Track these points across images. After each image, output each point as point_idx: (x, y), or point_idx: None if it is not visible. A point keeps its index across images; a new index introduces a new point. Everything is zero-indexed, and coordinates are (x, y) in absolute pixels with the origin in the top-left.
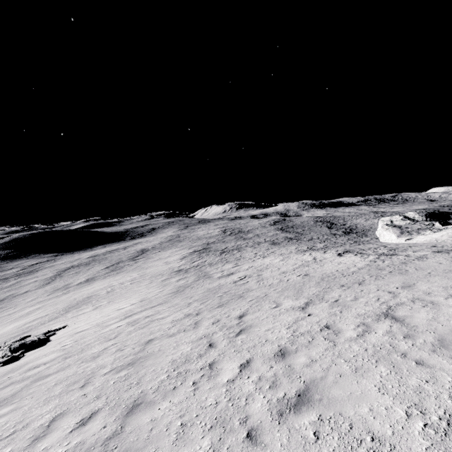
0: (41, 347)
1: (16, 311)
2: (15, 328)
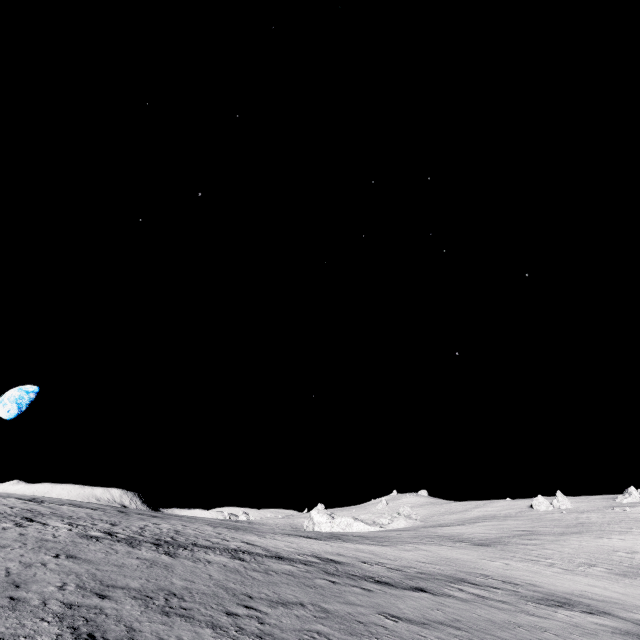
0: None
1: None
2: None
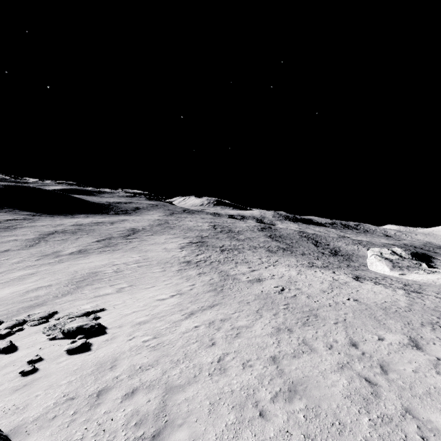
0: (103, 334)
1: (2, 271)
2: (15, 294)
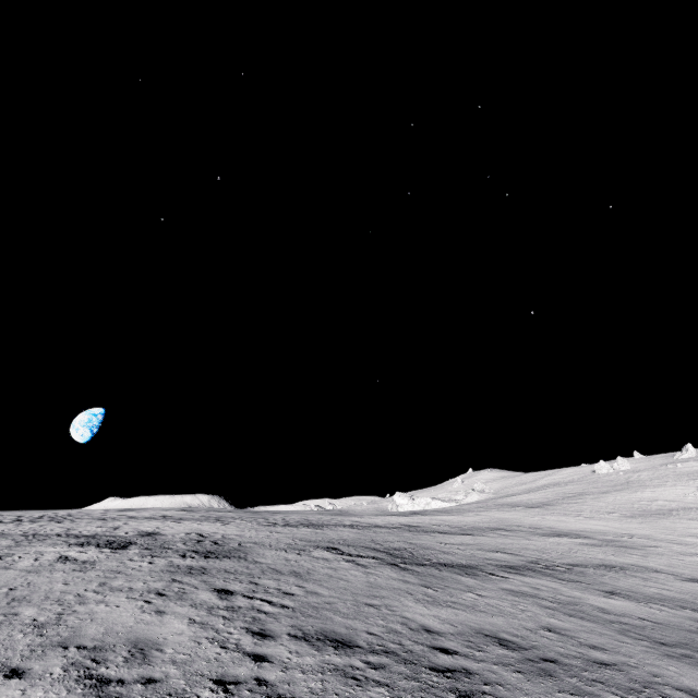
0: None
1: None
2: None
